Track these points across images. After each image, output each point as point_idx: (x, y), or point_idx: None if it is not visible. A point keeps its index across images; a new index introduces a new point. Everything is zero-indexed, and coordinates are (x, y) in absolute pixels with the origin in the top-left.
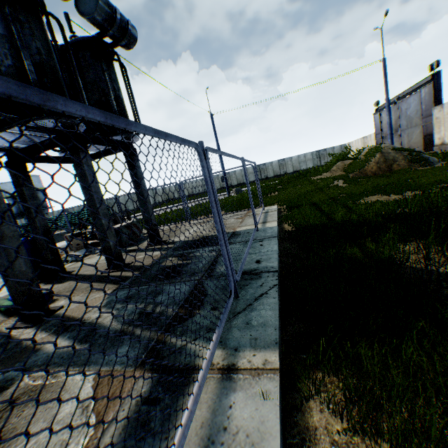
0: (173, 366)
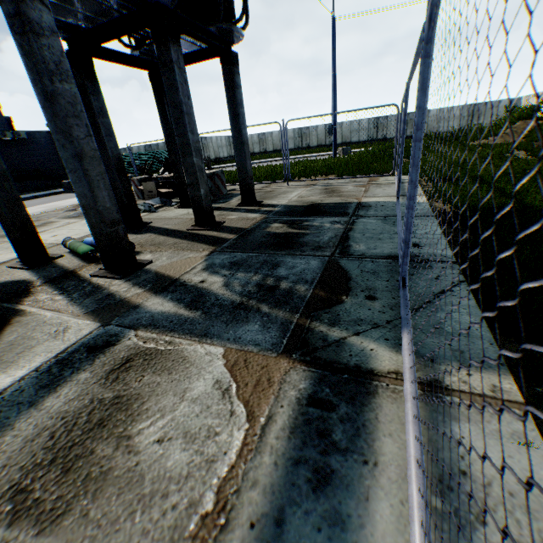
0: (336, 364)
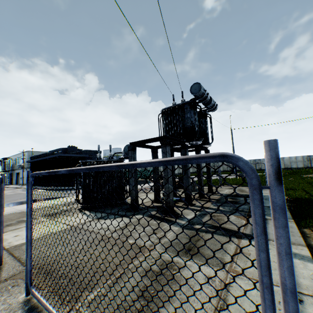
0: None
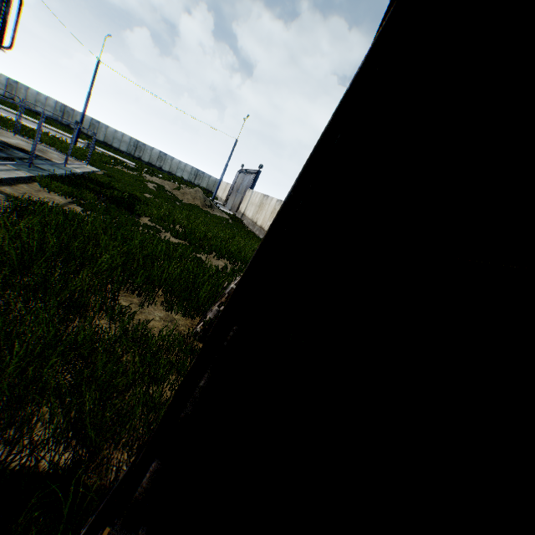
0: None
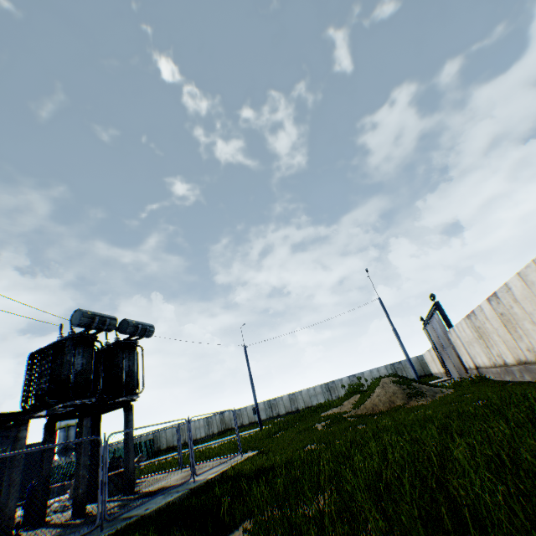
0: None
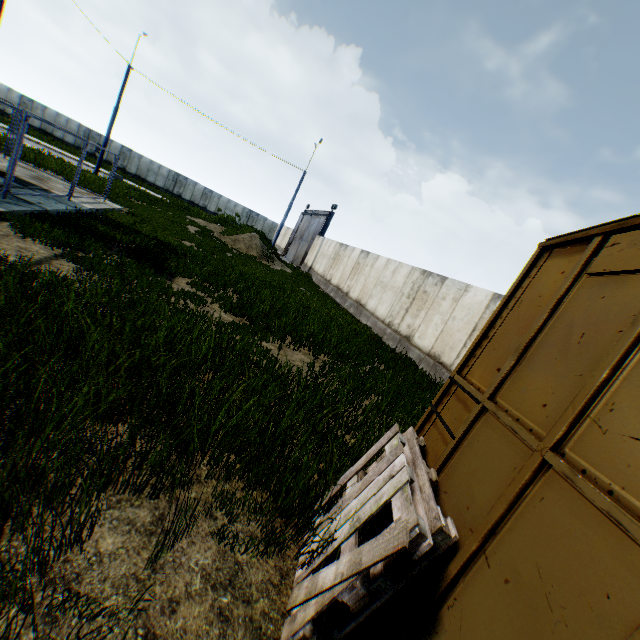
0: None
